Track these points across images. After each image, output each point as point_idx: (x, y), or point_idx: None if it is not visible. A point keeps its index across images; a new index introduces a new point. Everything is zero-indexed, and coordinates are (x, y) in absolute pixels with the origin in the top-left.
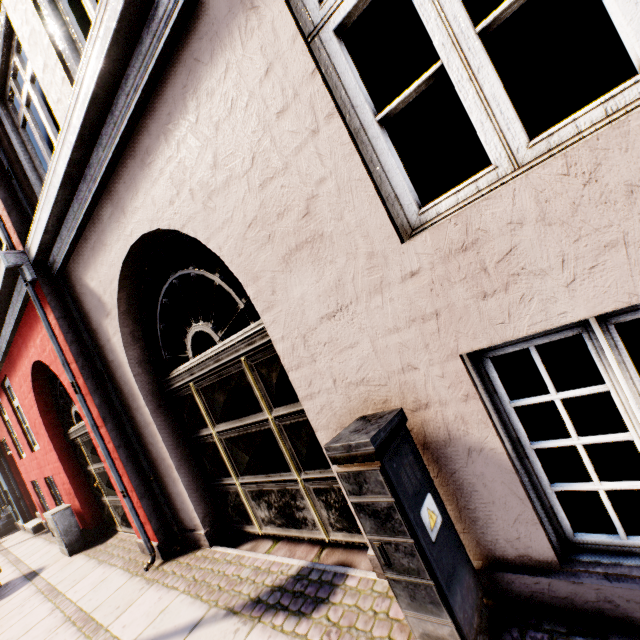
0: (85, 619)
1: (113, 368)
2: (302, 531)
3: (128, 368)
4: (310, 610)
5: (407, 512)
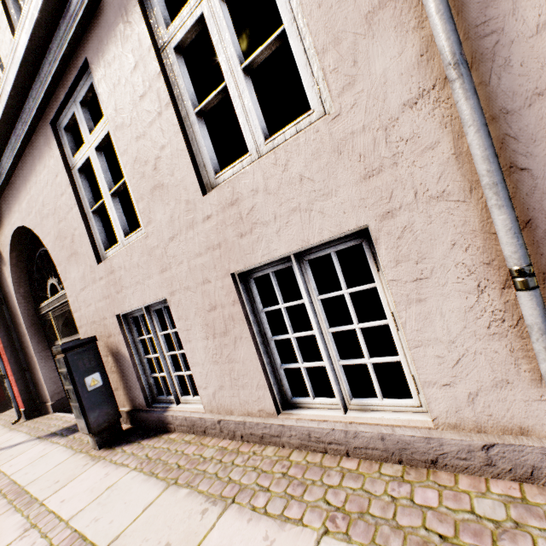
0: None
1: (8, 297)
2: None
3: (15, 298)
4: (71, 434)
5: (74, 376)
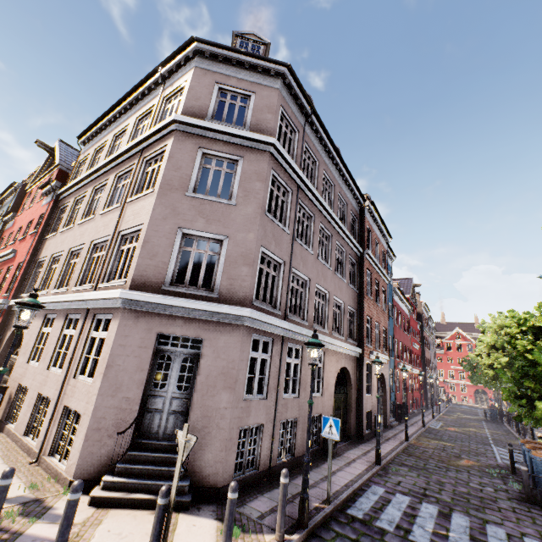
0: None
1: (2, 343)
2: None
3: (3, 346)
4: None
5: None
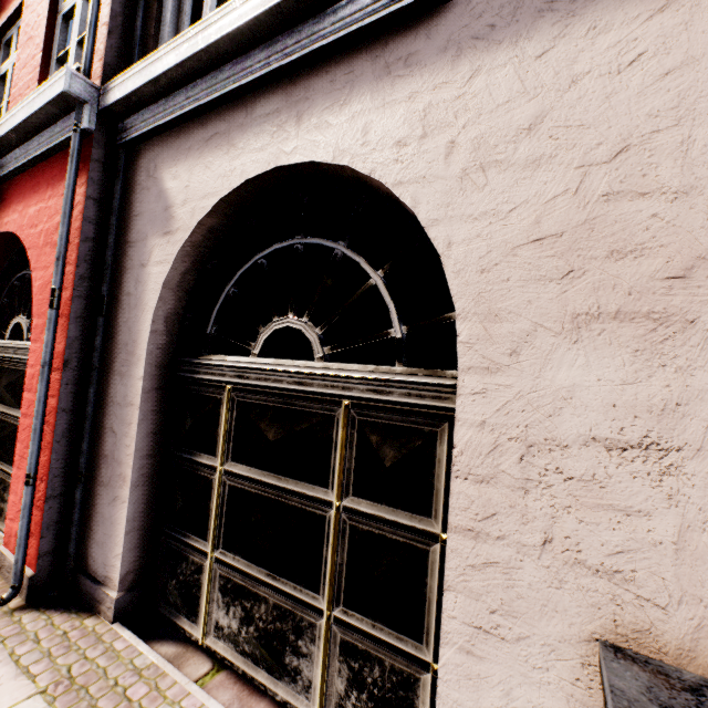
0: None
1: (123, 303)
2: (278, 683)
3: (149, 316)
4: None
5: None
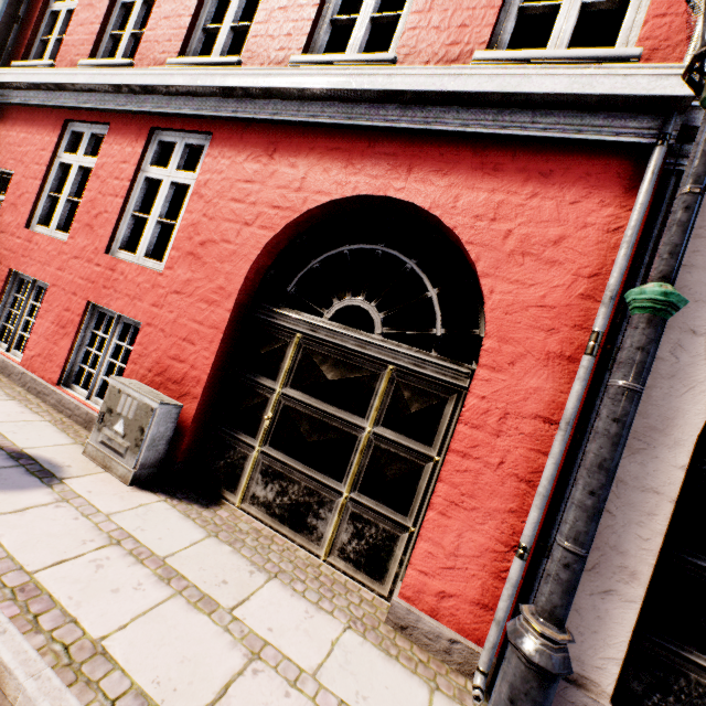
0: None
1: None
2: None
3: (705, 398)
4: None
5: None
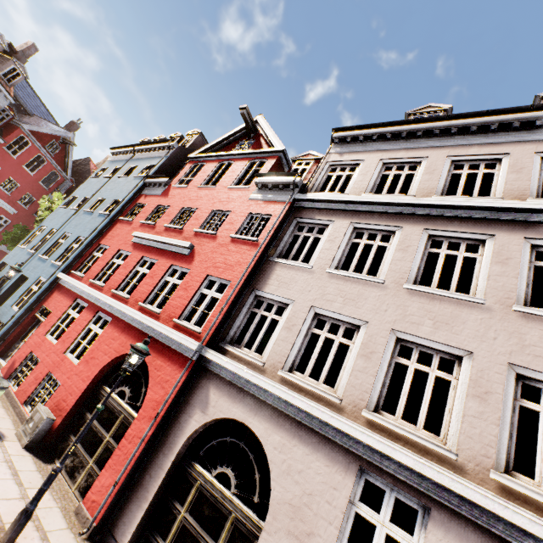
0: (44, 533)
1: (176, 424)
2: None
3: (184, 438)
4: None
5: None
